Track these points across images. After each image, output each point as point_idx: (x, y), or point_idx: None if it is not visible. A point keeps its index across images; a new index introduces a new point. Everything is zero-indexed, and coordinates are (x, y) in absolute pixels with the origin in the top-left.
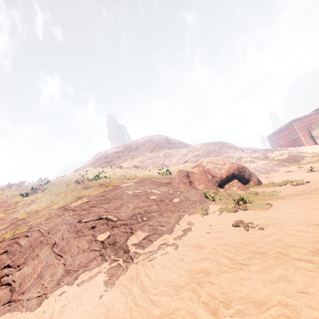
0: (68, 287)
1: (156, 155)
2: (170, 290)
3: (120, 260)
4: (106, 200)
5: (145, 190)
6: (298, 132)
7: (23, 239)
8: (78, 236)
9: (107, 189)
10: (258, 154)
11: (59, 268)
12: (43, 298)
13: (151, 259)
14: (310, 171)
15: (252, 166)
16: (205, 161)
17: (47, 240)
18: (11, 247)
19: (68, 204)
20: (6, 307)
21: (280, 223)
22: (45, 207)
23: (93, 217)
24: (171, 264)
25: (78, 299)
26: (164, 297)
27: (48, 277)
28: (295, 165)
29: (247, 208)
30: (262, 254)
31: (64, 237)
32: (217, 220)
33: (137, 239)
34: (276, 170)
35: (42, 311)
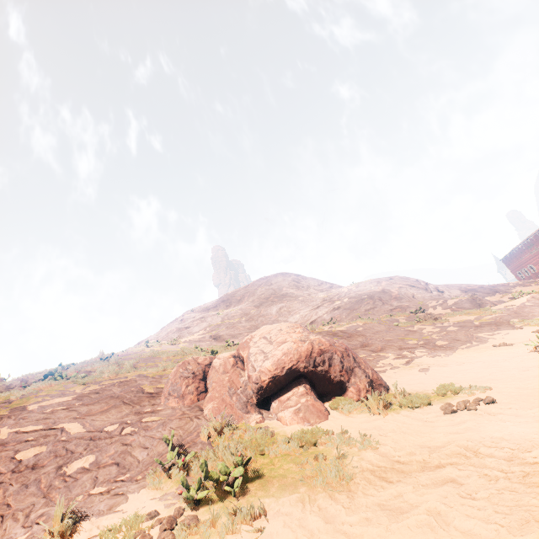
0: None
1: (264, 311)
2: None
3: None
4: None
5: (54, 424)
6: None
7: None
8: None
9: None
10: (461, 298)
11: None
12: None
13: None
14: None
15: (428, 331)
16: (259, 334)
17: None
18: None
19: None
20: None
21: None
22: None
23: None
24: None
25: None
26: None
27: None
28: (535, 323)
29: (177, 538)
30: None
31: None
32: None
33: None
34: (480, 339)
35: None
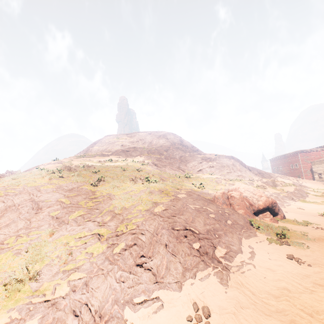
0: (194, 280)
1: (172, 155)
2: (271, 297)
3: (219, 267)
4: (179, 211)
5: (201, 206)
6: (301, 163)
7: (142, 236)
8: (179, 242)
9: (171, 198)
10: (268, 180)
11: (177, 265)
12: (180, 284)
13: (242, 272)
14: (322, 215)
15: (267, 194)
16: (242, 188)
17: (160, 241)
18: (137, 241)
19: (151, 208)
20: (156, 285)
21: (322, 264)
22: (129, 205)
23: (180, 227)
24: (259, 279)
25: (209, 290)
26: (272, 301)
27: (174, 270)
28: (302, 201)
29: (289, 244)
30: (321, 286)
31: (169, 240)
32: (271, 249)
33: (221, 253)
34: (287, 203)
35: (187, 293)
